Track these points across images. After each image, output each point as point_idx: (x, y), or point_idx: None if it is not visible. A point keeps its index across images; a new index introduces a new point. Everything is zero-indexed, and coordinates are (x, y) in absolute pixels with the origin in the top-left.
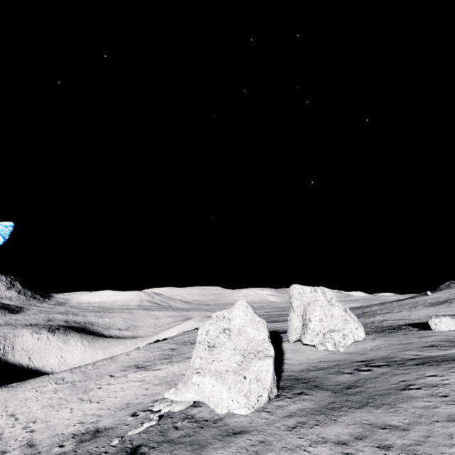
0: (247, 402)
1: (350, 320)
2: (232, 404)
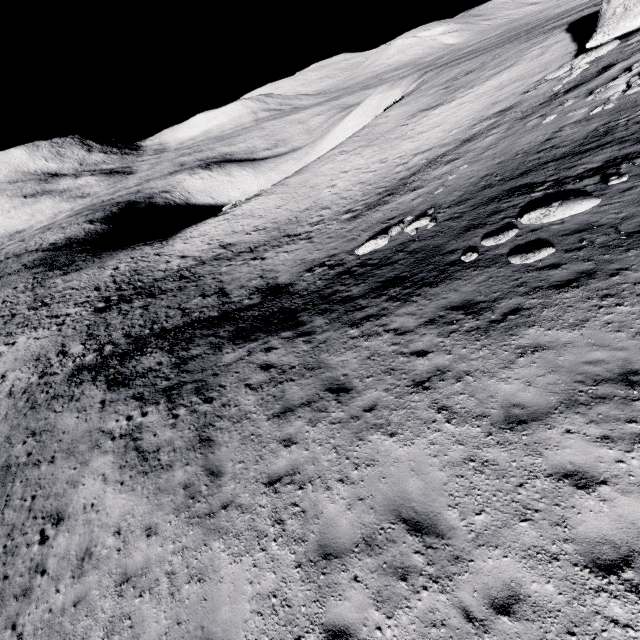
0: None
1: None
2: None
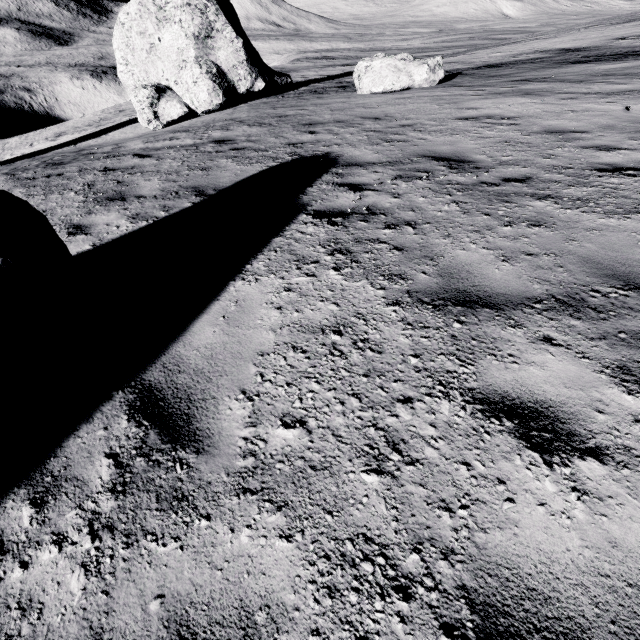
0: None
1: (188, 64)
2: None
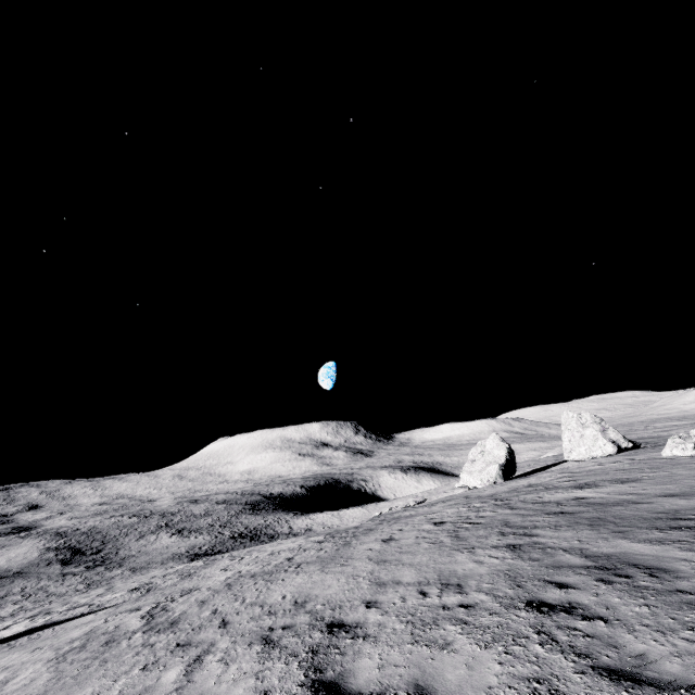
0: (481, 483)
1: (599, 439)
2: (475, 484)
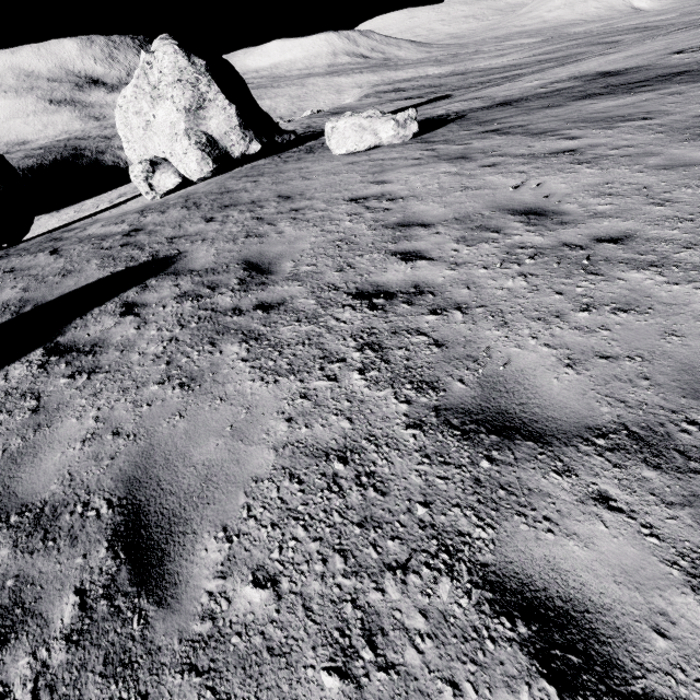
0: None
1: (179, 136)
2: None
